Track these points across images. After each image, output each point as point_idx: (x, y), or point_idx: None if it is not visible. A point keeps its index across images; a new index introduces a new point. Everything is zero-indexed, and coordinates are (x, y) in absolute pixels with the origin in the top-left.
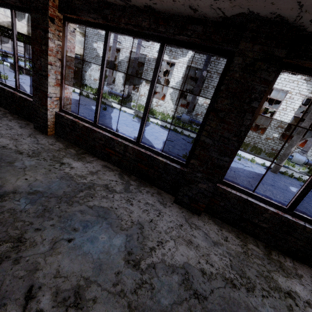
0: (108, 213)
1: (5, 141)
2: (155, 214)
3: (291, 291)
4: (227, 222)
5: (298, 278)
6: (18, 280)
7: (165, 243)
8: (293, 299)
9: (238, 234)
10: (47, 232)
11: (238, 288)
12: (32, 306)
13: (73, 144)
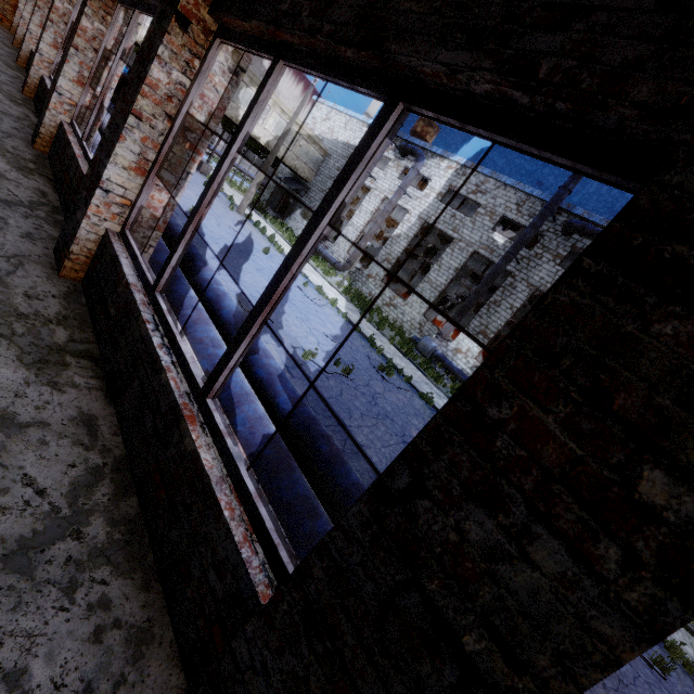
0: None
1: None
2: None
3: None
4: (90, 305)
5: (45, 382)
6: None
7: None
8: None
9: (76, 320)
10: None
11: None
12: None
13: (51, 169)
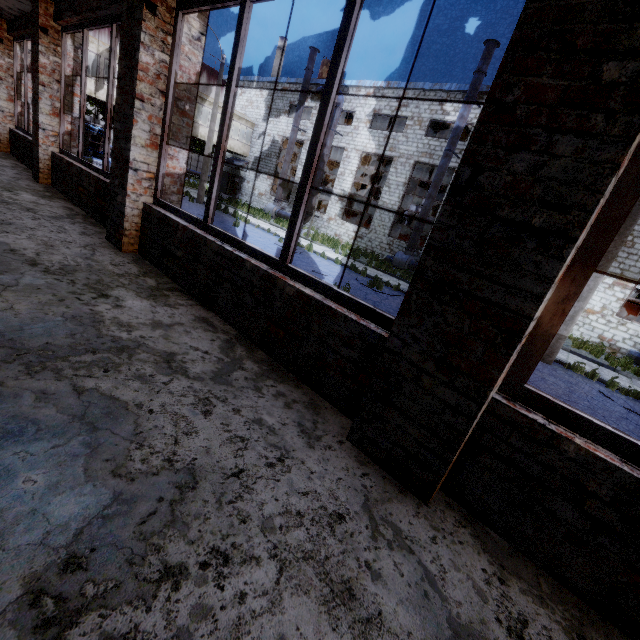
0: None
1: None
2: (52, 230)
3: (116, 297)
4: (155, 263)
5: (163, 305)
6: None
7: (12, 234)
8: (101, 297)
9: (152, 273)
10: None
11: (34, 266)
12: None
13: (61, 193)
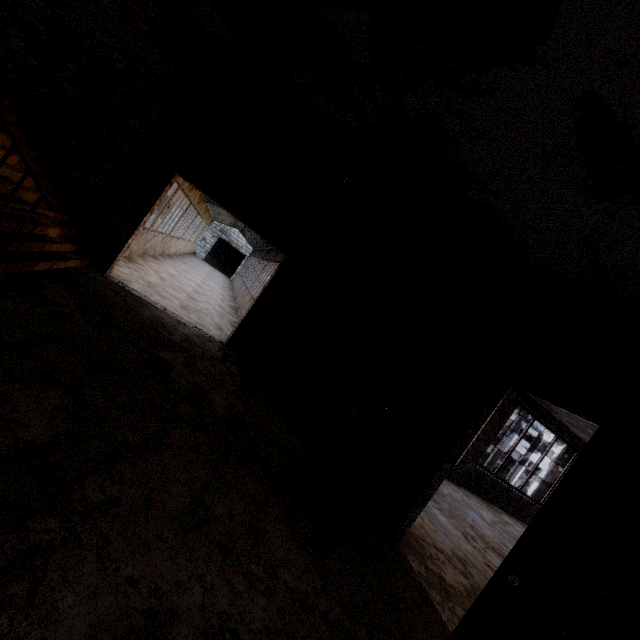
0: None
1: None
2: None
3: None
4: None
5: None
6: None
7: None
8: None
9: None
10: None
11: None
12: None
13: None
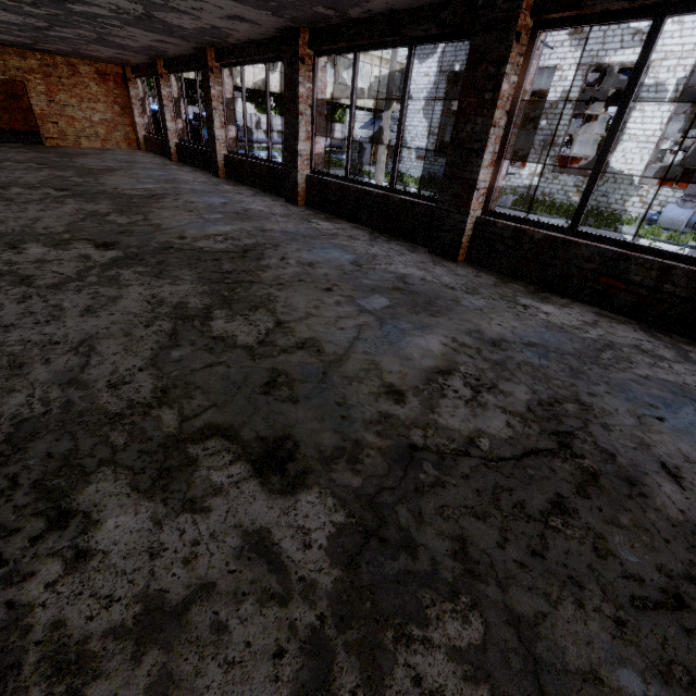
0: (690, 392)
1: (416, 272)
2: None
3: None
4: None
5: None
6: (633, 450)
7: None
8: None
9: None
10: (609, 400)
11: None
12: (689, 486)
13: (508, 276)
